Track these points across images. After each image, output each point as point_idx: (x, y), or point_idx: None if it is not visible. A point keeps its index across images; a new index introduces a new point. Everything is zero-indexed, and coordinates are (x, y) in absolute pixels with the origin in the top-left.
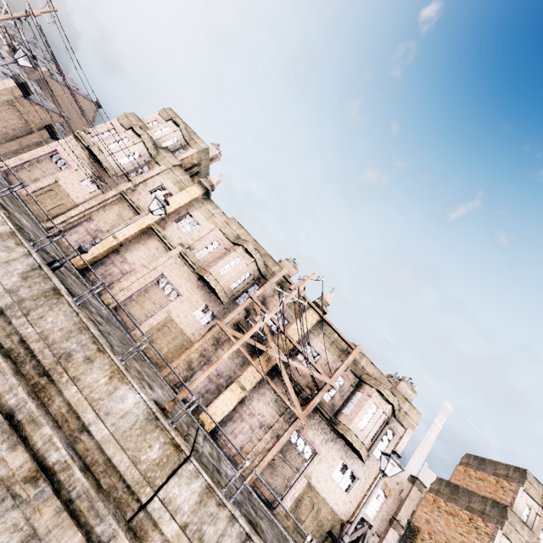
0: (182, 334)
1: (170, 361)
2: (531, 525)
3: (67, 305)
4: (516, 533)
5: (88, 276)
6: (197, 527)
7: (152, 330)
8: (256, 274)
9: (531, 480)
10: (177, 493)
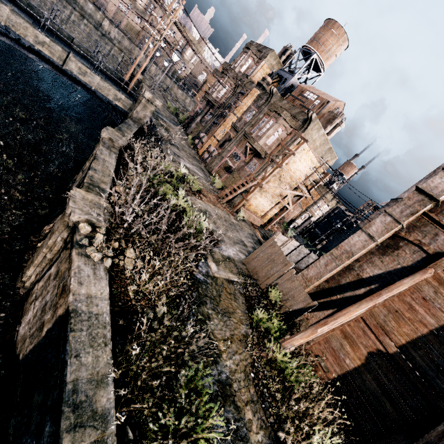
0: (134, 28)
1: (133, 37)
2: None
3: (126, 39)
4: None
5: (97, 6)
6: (156, 72)
7: (125, 27)
8: (151, 0)
9: None
10: (153, 68)
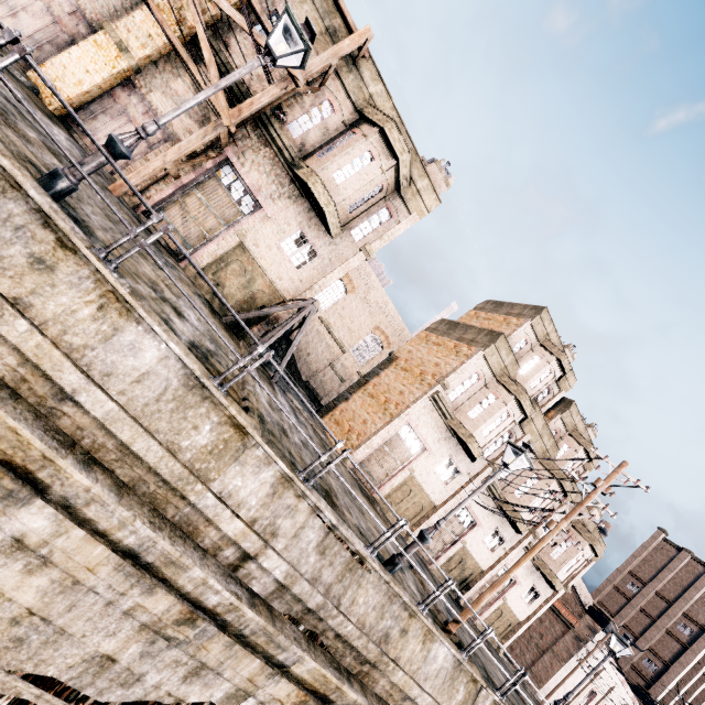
0: None
1: None
2: (519, 358)
3: None
4: (498, 357)
5: None
6: None
7: None
8: None
9: (544, 318)
10: None
